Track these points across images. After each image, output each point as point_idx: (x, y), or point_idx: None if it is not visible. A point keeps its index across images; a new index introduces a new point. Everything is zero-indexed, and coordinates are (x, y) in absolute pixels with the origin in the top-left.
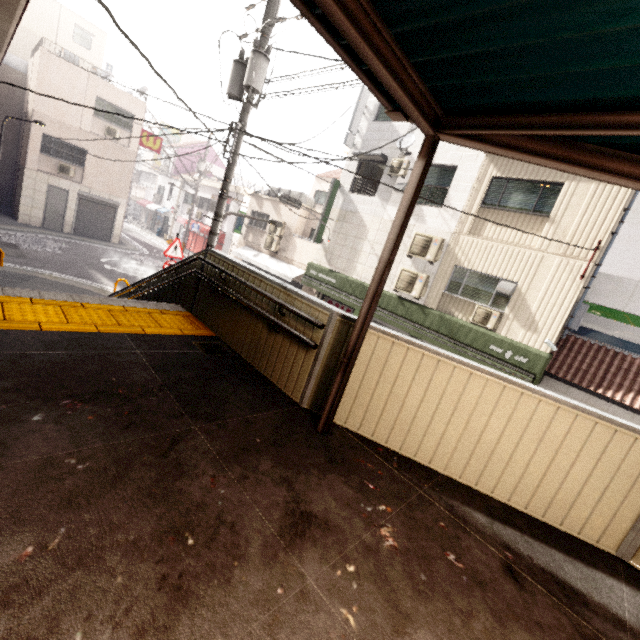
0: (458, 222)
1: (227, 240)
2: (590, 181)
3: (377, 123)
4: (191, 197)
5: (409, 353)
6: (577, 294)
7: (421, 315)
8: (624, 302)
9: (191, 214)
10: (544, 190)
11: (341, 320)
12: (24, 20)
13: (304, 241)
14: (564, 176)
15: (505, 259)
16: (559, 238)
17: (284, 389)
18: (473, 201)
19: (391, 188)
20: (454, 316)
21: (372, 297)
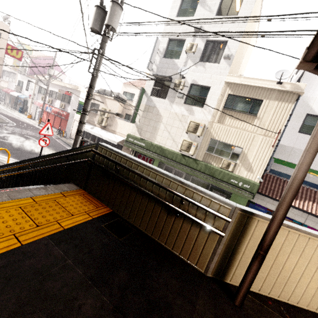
0: (212, 116)
1: (71, 117)
2: (275, 100)
3: (165, 59)
4: (43, 89)
5: (289, 234)
6: (271, 154)
7: (195, 164)
8: (287, 157)
9: (45, 100)
10: (253, 103)
11: (241, 213)
12: None
13: (122, 121)
14: (263, 97)
15: (236, 136)
16: (262, 127)
17: (187, 260)
18: (219, 105)
19: (175, 95)
20: (211, 164)
21: (288, 206)
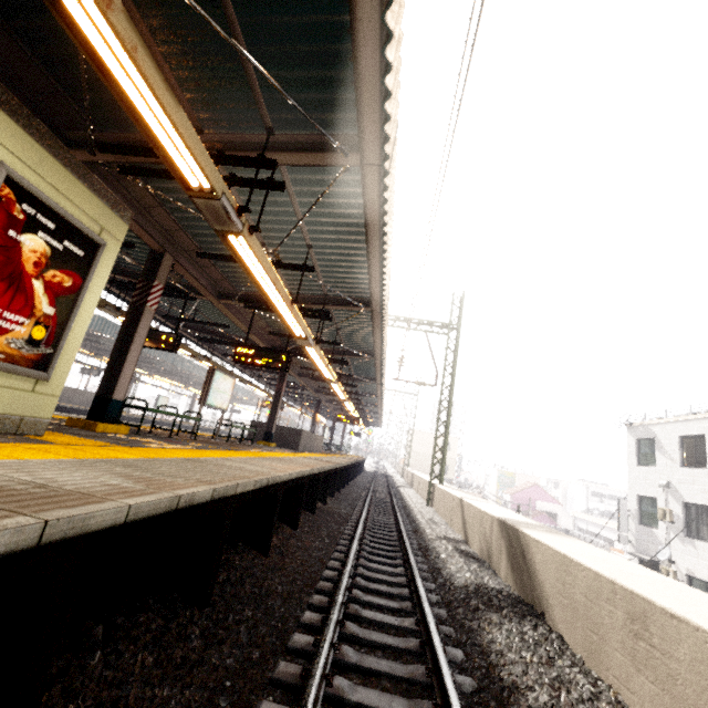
0: None
1: None
2: None
3: (640, 526)
4: None
5: None
6: None
7: None
8: None
9: None
10: None
11: None
12: (419, 449)
13: None
14: None
15: None
16: None
17: None
18: None
19: None
20: None
21: None
